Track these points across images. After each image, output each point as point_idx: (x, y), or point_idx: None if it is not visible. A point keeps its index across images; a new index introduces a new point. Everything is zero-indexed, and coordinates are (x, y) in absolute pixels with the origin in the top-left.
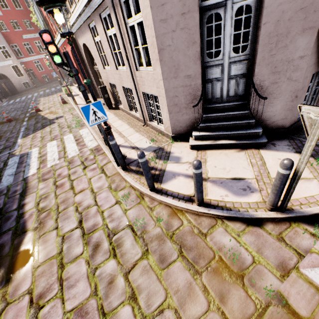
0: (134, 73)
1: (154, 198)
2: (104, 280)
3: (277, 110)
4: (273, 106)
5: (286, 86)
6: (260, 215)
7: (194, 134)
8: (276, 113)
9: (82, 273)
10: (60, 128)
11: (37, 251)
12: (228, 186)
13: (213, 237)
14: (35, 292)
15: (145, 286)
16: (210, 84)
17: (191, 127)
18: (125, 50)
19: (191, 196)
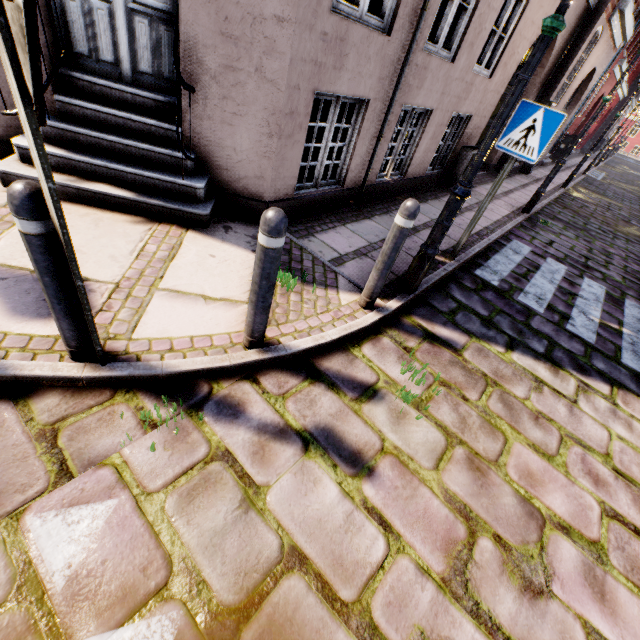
0: None
1: None
2: None
3: (245, 150)
4: (234, 135)
5: (257, 91)
6: (31, 369)
7: (14, 141)
8: (244, 158)
9: None
10: None
11: None
12: (16, 289)
13: None
14: None
15: None
16: (77, 2)
17: None
18: None
19: None
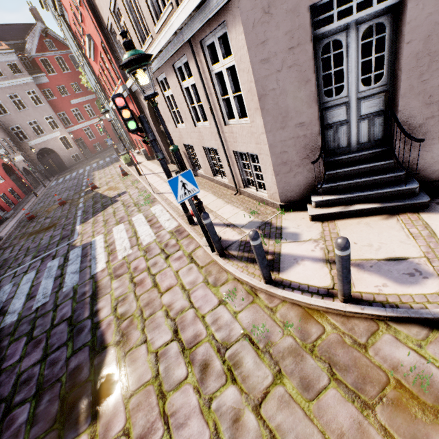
0: (221, 128)
1: (273, 293)
2: (226, 416)
3: None
4: (431, 149)
5: None
6: None
7: (314, 200)
8: (438, 159)
9: (193, 406)
10: (125, 208)
11: (125, 374)
12: (382, 270)
13: (378, 350)
14: (133, 434)
15: (289, 427)
16: (331, 130)
17: (308, 190)
18: (209, 102)
19: (329, 289)
